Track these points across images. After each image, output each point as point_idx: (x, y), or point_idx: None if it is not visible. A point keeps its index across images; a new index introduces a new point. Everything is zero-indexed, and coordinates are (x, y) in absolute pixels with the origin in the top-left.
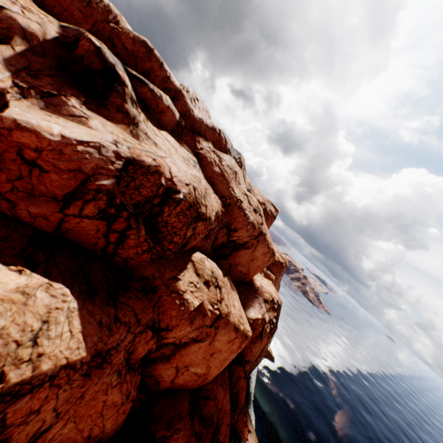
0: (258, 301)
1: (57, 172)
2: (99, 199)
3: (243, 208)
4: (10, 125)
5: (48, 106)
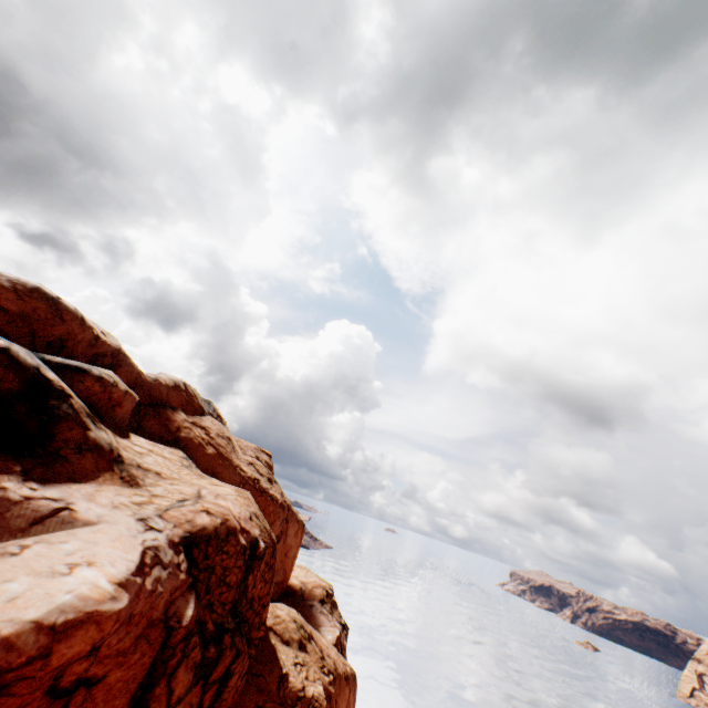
0: (318, 610)
1: (120, 662)
2: (191, 648)
3: (265, 487)
4: (37, 644)
5: None
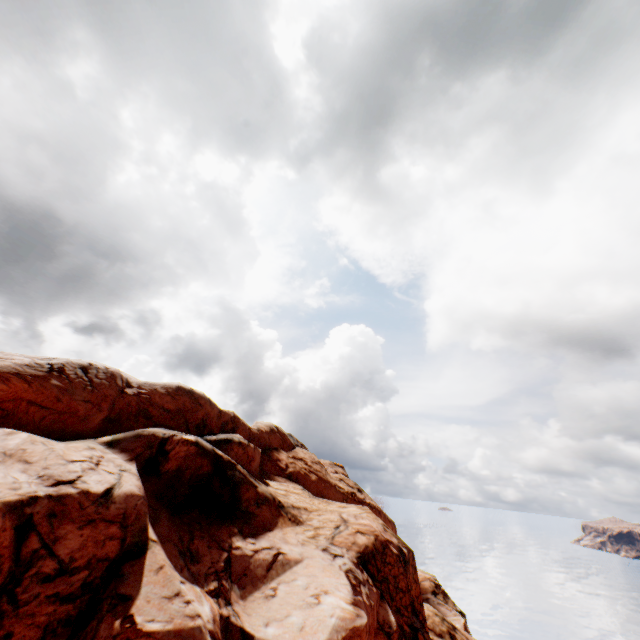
0: (435, 602)
1: None
2: None
3: (362, 498)
4: None
5: (240, 583)
